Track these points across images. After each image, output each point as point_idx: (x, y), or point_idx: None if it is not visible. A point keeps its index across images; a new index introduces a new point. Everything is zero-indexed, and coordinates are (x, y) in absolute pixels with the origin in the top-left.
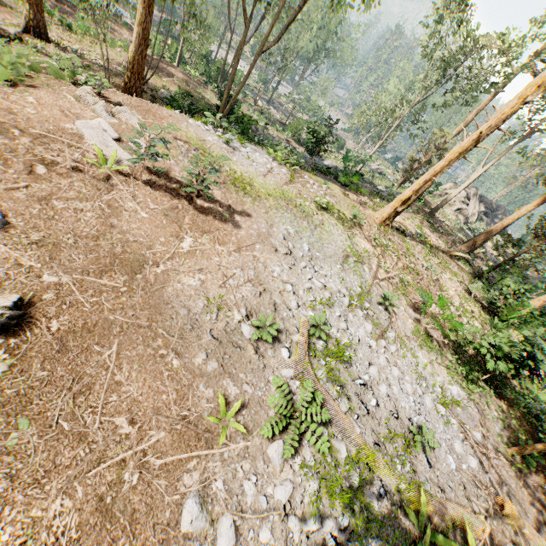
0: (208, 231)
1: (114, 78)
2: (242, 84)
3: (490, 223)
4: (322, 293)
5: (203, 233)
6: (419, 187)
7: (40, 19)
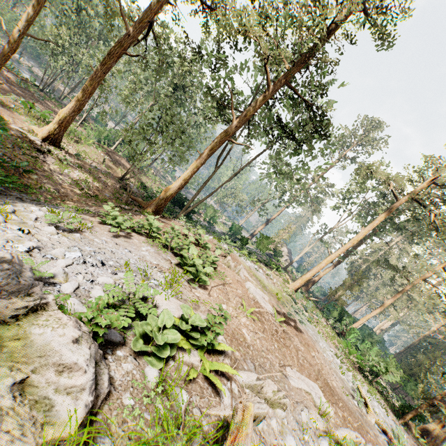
0: (308, 344)
1: (108, 179)
2: (206, 198)
3: None
4: (333, 360)
5: (309, 346)
6: (313, 274)
7: (61, 133)
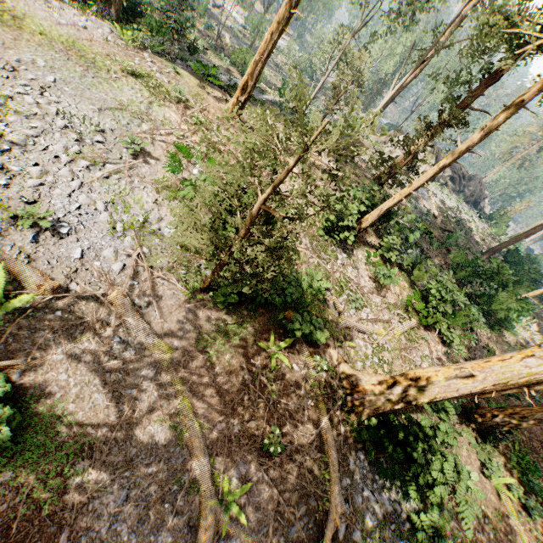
0: None
1: None
2: None
3: (456, 189)
4: (29, 107)
5: None
6: (252, 69)
7: None
